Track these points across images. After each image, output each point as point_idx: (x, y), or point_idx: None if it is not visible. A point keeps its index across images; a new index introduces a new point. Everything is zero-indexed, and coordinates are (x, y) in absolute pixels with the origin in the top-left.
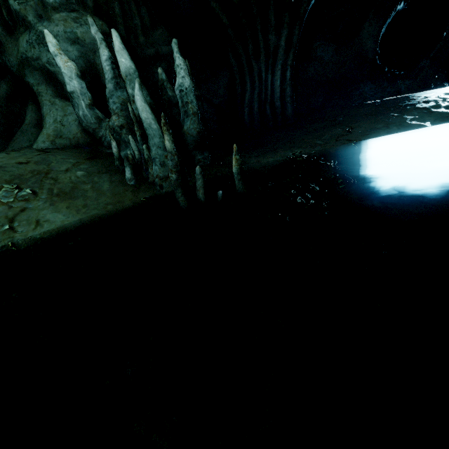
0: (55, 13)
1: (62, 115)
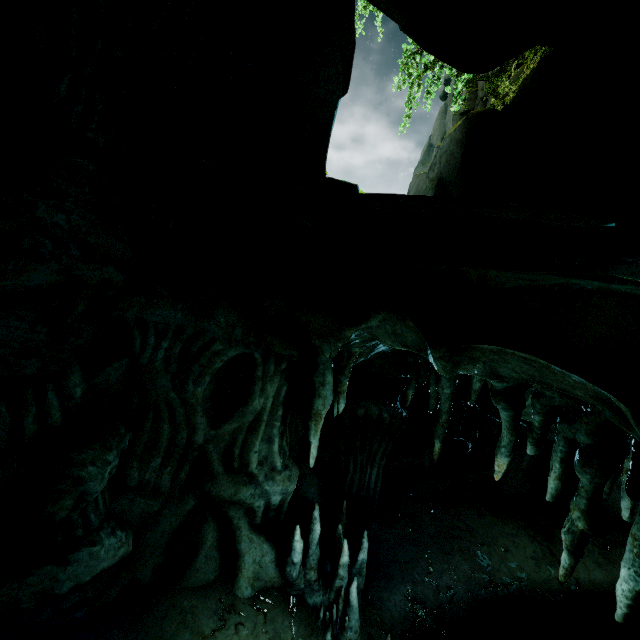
0: (278, 475)
1: (261, 555)
